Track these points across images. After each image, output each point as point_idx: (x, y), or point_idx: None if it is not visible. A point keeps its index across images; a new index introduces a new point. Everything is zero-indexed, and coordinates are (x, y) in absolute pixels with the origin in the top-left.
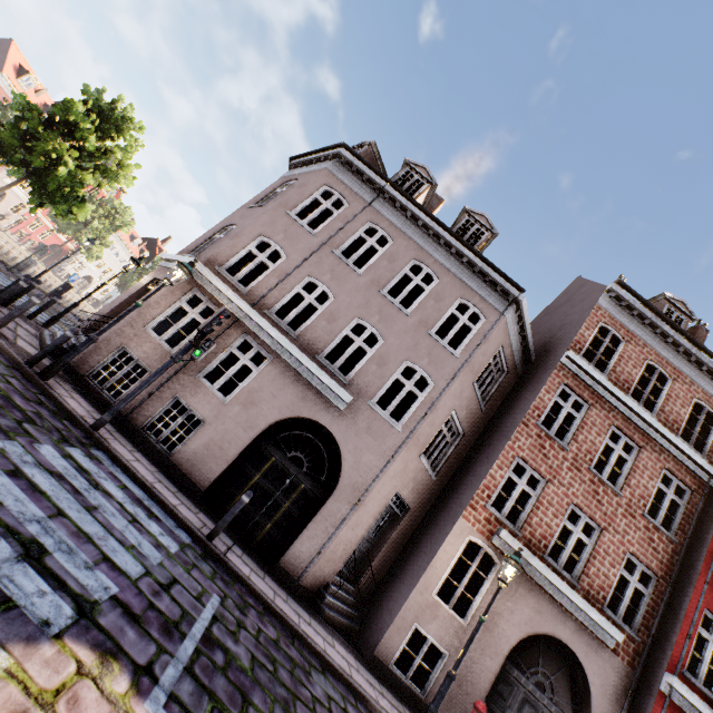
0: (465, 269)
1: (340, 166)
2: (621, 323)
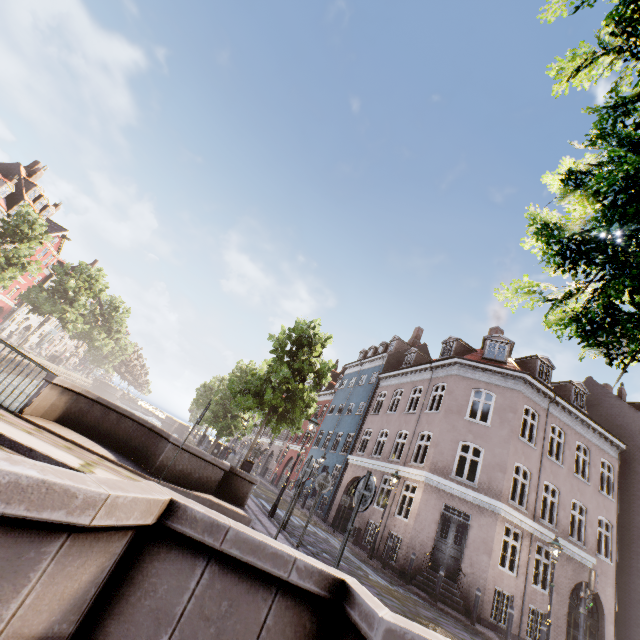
0: (596, 436)
1: (525, 386)
2: None
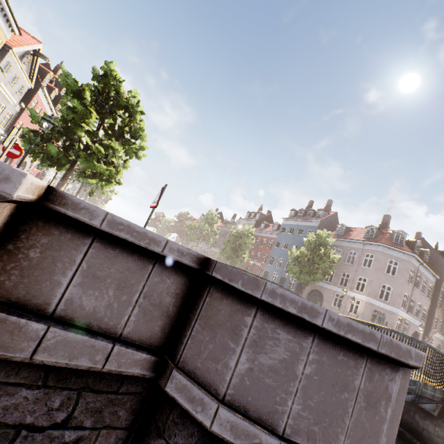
0: (430, 275)
1: (413, 259)
2: None
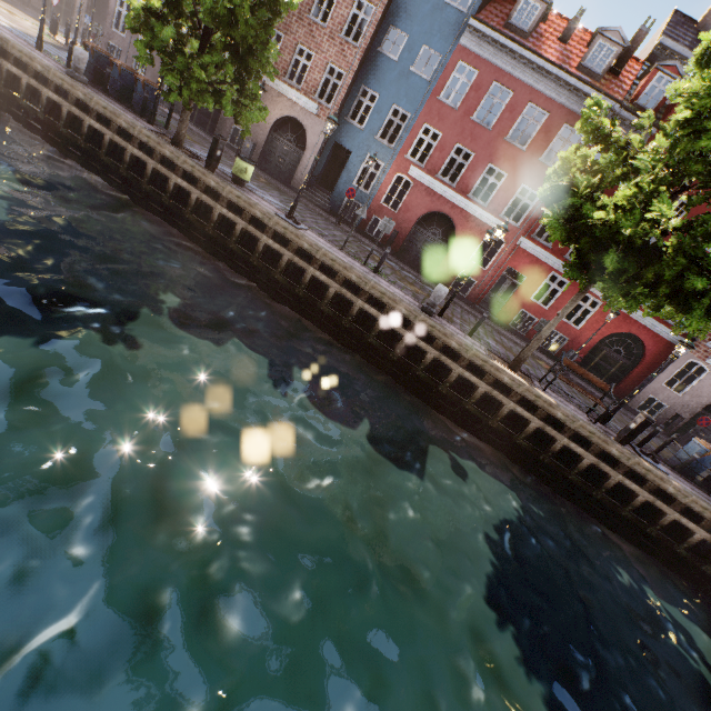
0: None
1: None
2: None
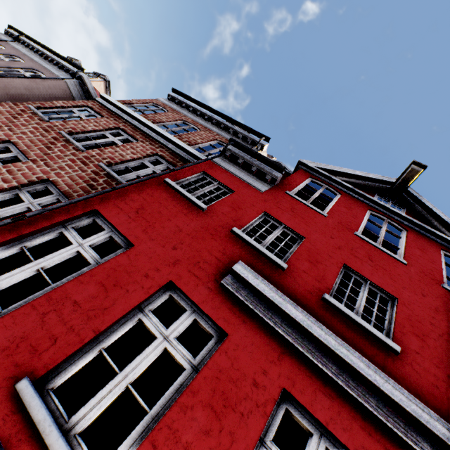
0: (53, 66)
1: (3, 34)
2: (170, 107)
